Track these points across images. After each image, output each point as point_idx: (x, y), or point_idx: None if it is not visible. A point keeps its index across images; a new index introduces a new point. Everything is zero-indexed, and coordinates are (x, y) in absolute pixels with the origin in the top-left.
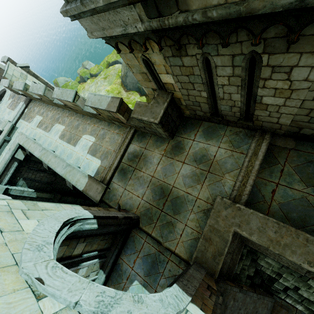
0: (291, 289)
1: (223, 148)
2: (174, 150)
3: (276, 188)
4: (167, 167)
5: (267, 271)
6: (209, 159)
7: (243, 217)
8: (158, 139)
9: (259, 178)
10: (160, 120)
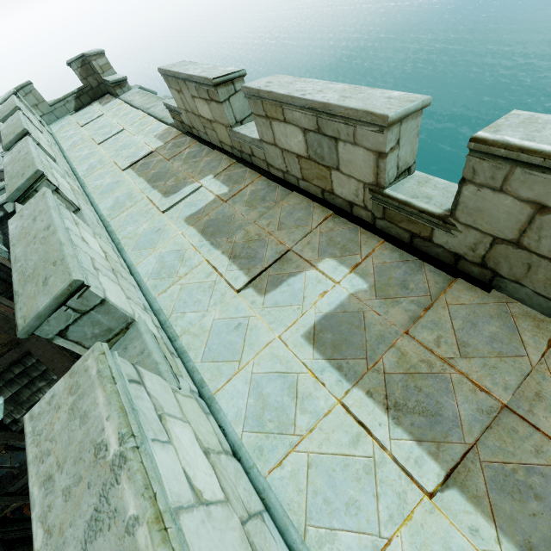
0: None
1: None
2: None
3: None
4: None
5: None
6: None
7: None
8: None
9: None
10: None
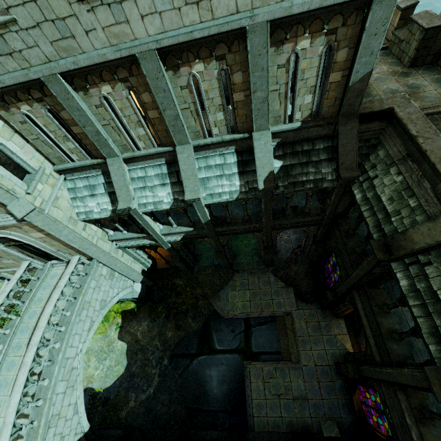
0: (370, 179)
1: (438, 92)
2: (400, 74)
3: (440, 125)
4: (382, 78)
5: (367, 165)
6: (418, 90)
7: (407, 105)
8: (397, 63)
9: (437, 116)
10: (429, 28)
